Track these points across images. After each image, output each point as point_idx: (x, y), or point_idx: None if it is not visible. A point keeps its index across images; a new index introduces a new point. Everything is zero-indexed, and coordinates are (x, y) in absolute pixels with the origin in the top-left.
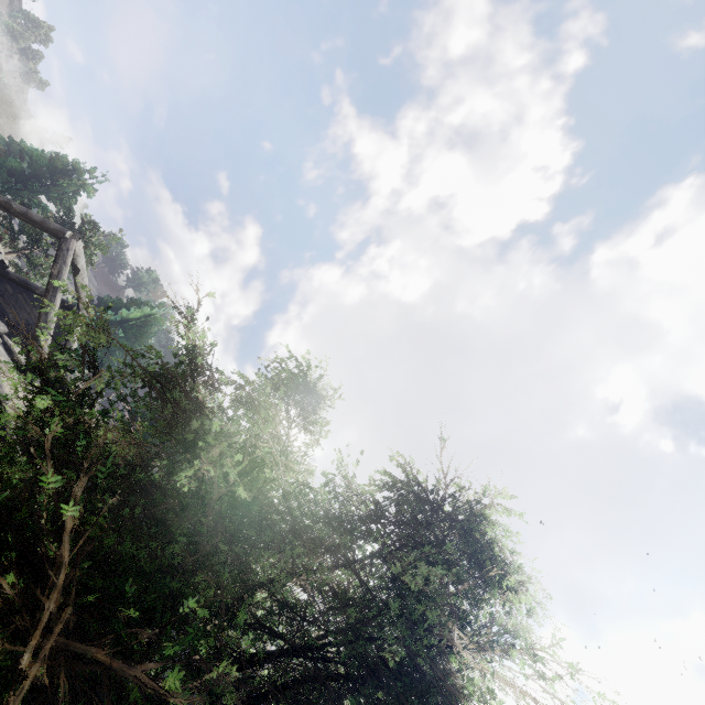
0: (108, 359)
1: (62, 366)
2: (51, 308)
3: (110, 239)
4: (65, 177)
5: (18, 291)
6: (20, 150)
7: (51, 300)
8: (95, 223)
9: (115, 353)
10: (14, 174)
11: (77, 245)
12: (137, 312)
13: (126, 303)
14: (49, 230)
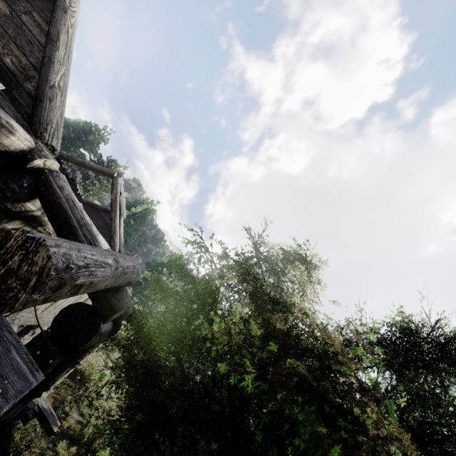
0: (129, 238)
1: (196, 271)
2: (115, 219)
3: (123, 168)
4: (92, 135)
5: (88, 209)
6: (67, 124)
7: (114, 214)
8: (114, 160)
9: (132, 234)
10: (66, 139)
11: (120, 179)
12: (140, 208)
13: (133, 204)
14: (105, 174)
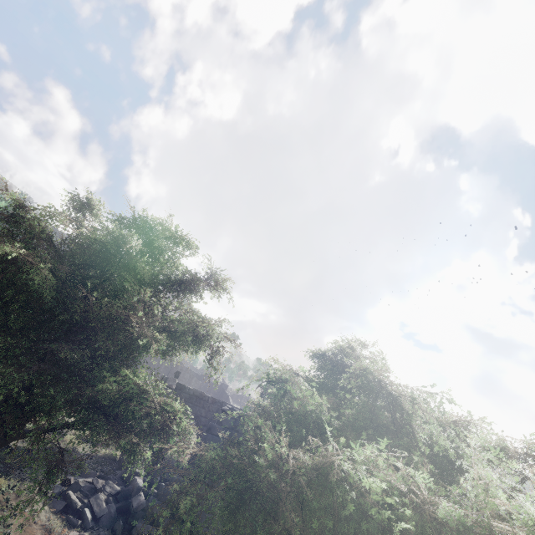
0: None
1: None
2: None
3: None
4: None
5: None
6: None
7: None
8: None
9: None
10: None
11: None
12: None
13: None
14: None
